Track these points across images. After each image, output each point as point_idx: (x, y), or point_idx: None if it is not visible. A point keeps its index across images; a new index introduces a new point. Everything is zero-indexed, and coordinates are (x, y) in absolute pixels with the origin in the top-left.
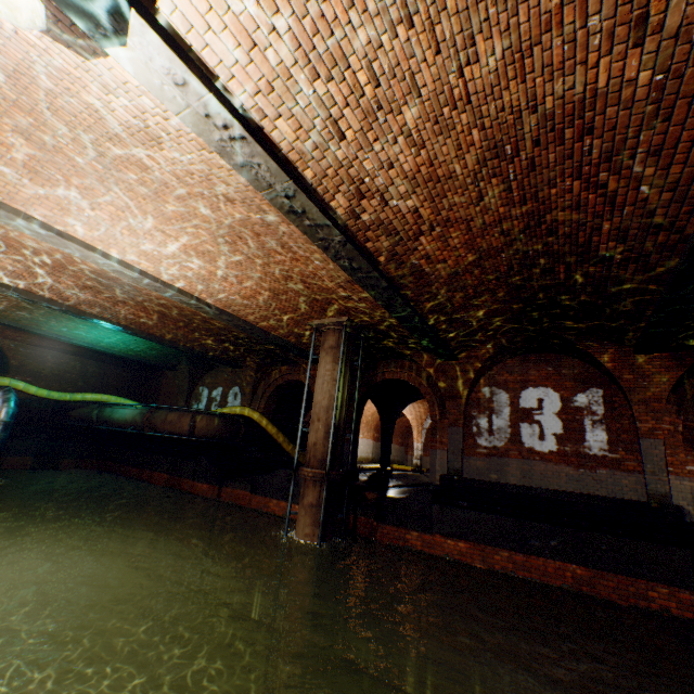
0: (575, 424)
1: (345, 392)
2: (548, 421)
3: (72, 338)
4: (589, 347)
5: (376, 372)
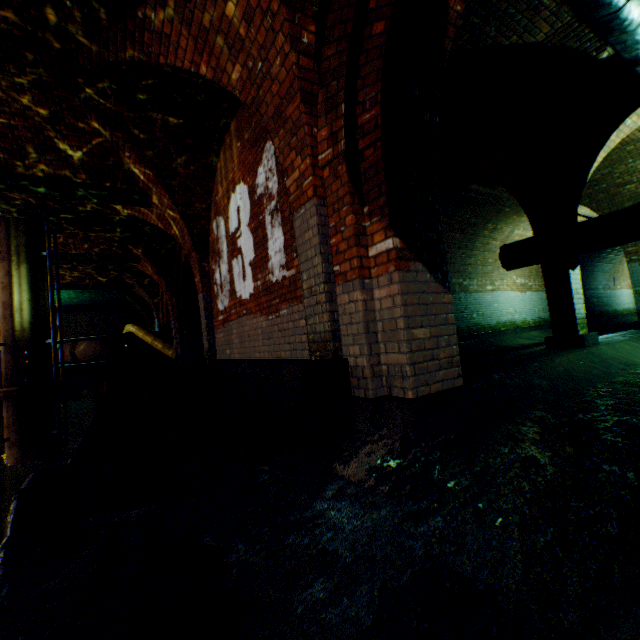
0: (260, 233)
1: (20, 293)
2: (245, 243)
3: None
4: (152, 52)
5: (178, 250)
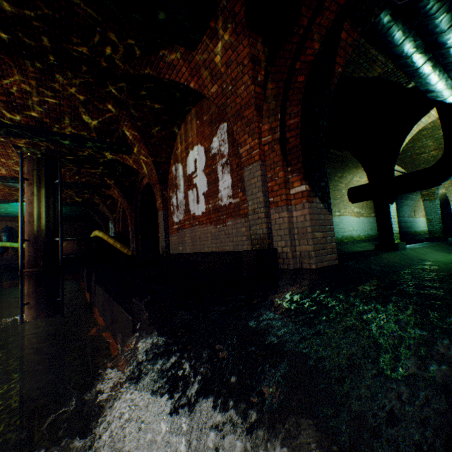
0: (213, 176)
1: (40, 206)
2: (200, 181)
3: (15, 214)
4: (162, 72)
5: (139, 182)
